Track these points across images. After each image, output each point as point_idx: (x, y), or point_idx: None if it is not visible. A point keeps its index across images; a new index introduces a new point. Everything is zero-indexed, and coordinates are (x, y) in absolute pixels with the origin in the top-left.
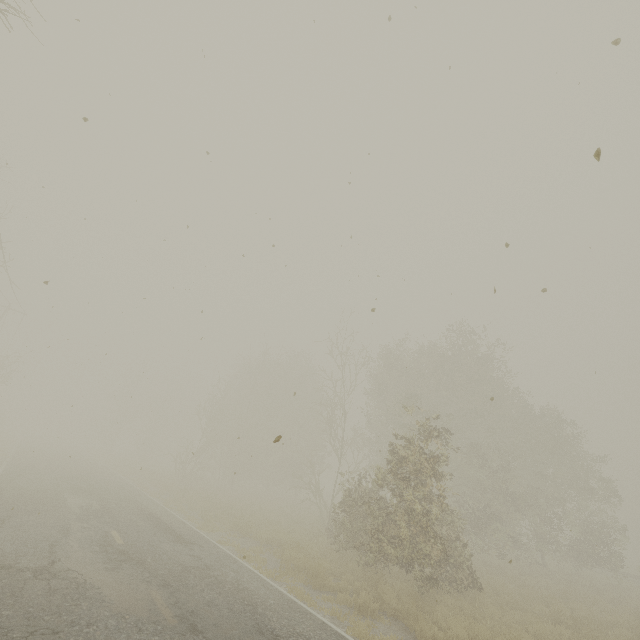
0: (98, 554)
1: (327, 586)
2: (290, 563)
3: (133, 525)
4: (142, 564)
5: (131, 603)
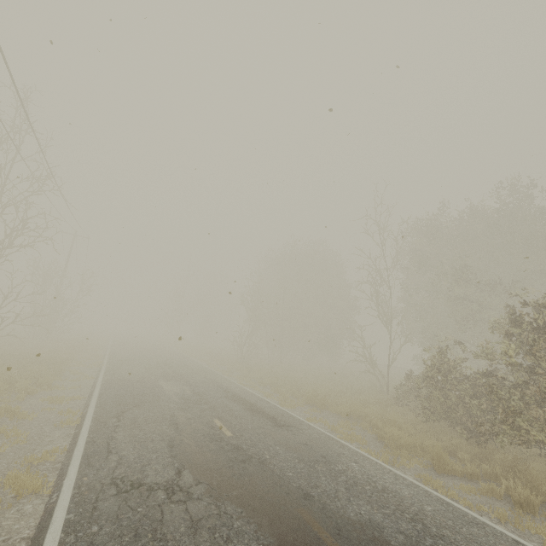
0: (216, 454)
1: (452, 470)
2: (393, 442)
3: (228, 410)
4: (264, 464)
5: (290, 538)
